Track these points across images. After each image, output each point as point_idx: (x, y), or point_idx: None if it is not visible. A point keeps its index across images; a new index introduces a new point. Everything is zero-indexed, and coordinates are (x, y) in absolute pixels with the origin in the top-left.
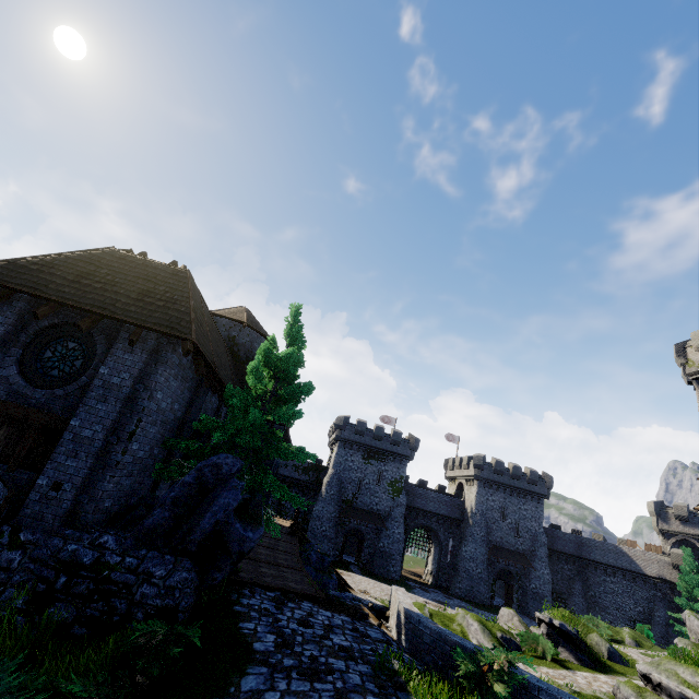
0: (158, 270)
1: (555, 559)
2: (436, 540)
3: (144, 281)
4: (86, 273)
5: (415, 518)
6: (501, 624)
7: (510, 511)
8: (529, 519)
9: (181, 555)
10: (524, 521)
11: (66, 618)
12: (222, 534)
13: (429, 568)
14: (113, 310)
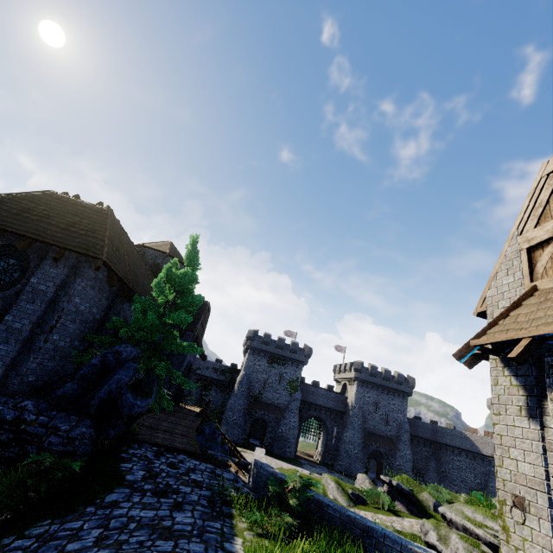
0: (86, 208)
1: (416, 443)
2: (324, 427)
3: (73, 215)
4: (28, 209)
5: (308, 410)
6: (356, 485)
7: (382, 405)
8: (396, 411)
9: (84, 416)
10: (392, 413)
11: None
12: (116, 401)
13: (319, 450)
14: (43, 236)
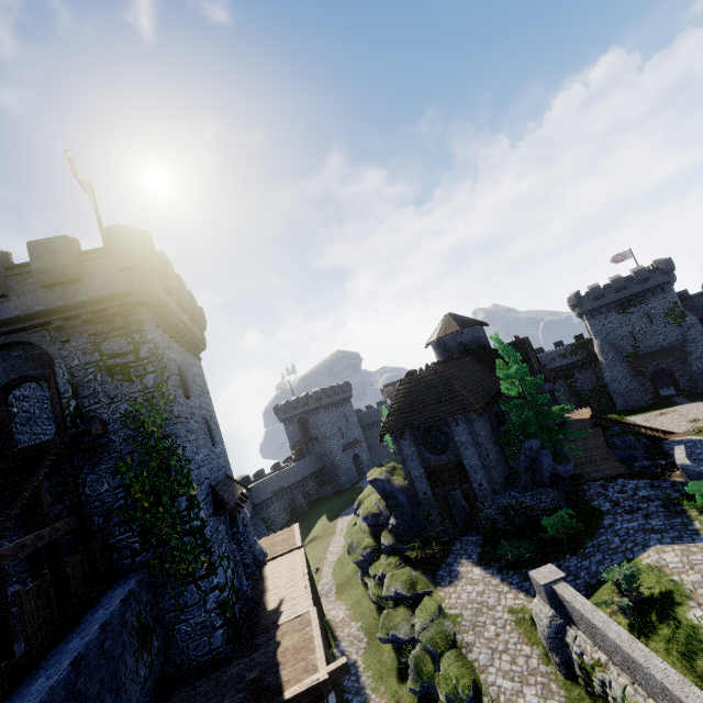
0: (427, 377)
1: None
2: None
3: (430, 389)
4: (410, 403)
5: None
6: None
7: None
8: None
9: (545, 487)
10: None
11: (523, 522)
12: (555, 474)
13: None
14: (438, 415)
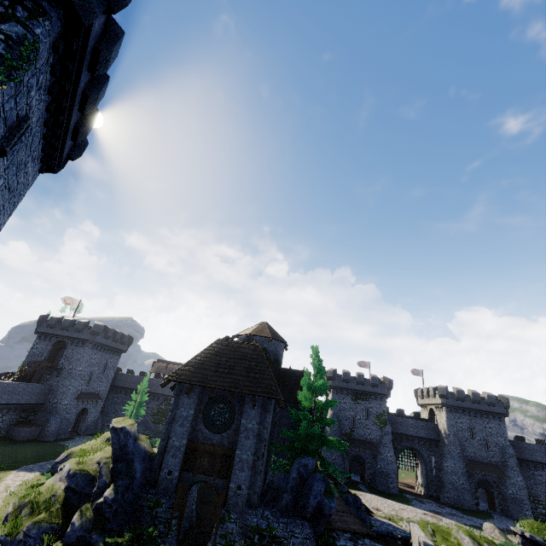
0: (246, 349)
1: (525, 467)
2: (420, 457)
3: (243, 360)
4: (217, 363)
5: (400, 441)
6: (486, 535)
7: (477, 430)
8: (494, 435)
9: (302, 519)
10: (491, 437)
11: None
12: (319, 506)
13: (419, 481)
14: (240, 387)
